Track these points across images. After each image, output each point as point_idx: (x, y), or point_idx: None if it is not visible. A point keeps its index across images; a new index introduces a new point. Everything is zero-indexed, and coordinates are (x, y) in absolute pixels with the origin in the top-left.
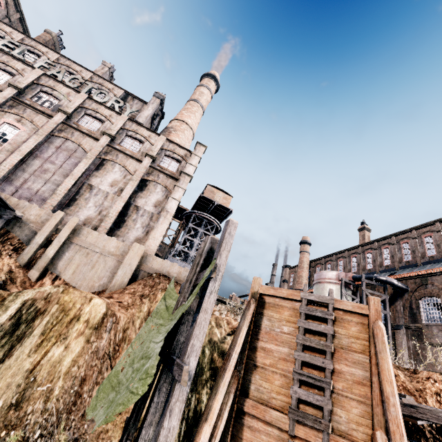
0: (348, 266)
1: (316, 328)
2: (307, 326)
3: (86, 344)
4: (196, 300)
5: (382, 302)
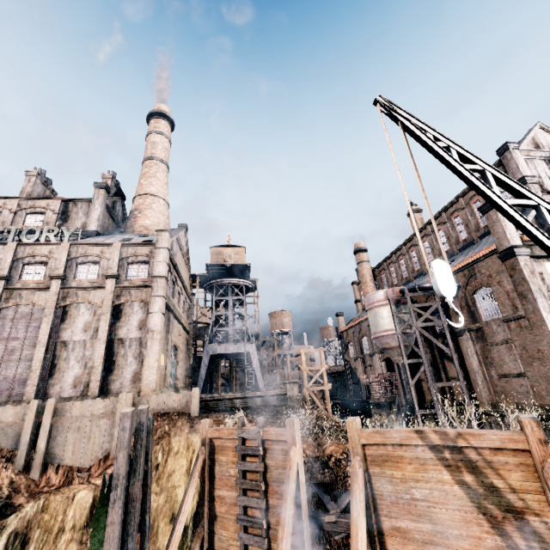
0: (410, 264)
1: (250, 468)
2: (243, 467)
3: (80, 542)
4: (137, 483)
5: (442, 307)
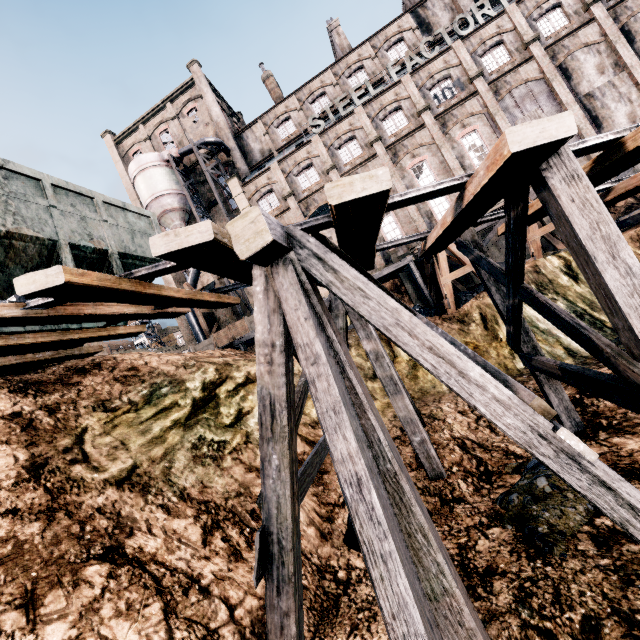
0: None
1: None
2: None
3: None
4: None
5: None
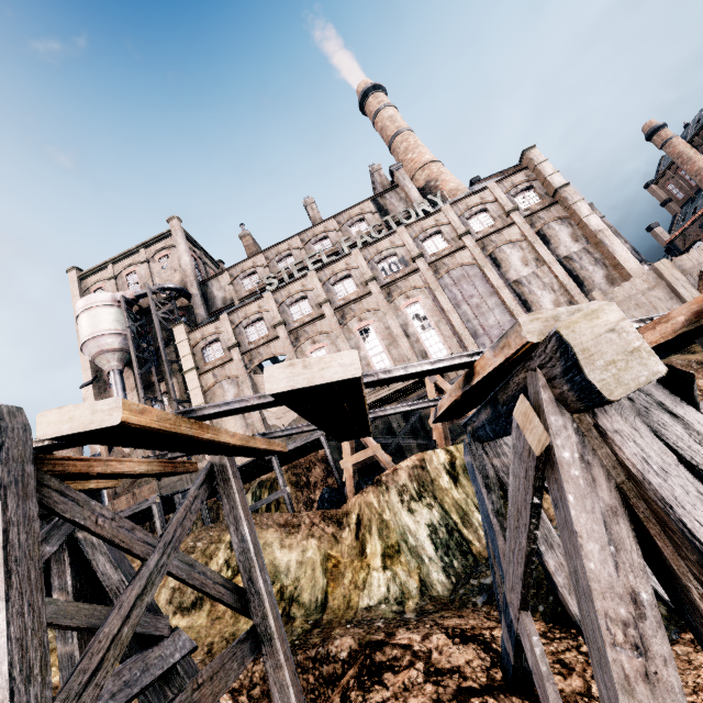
0: None
1: None
2: None
3: None
4: None
5: None
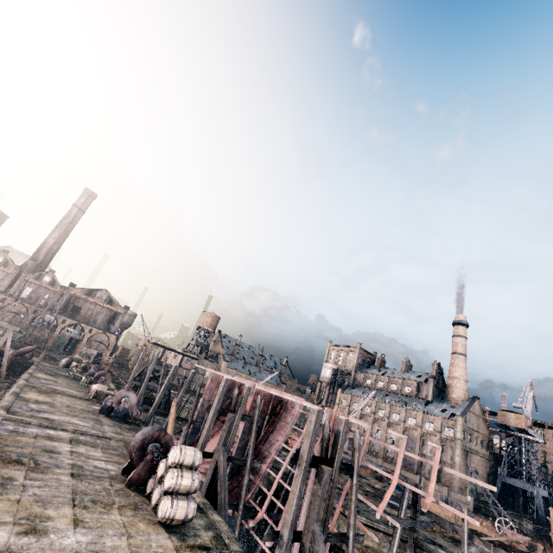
0: None
1: None
2: None
3: None
4: None
5: None
